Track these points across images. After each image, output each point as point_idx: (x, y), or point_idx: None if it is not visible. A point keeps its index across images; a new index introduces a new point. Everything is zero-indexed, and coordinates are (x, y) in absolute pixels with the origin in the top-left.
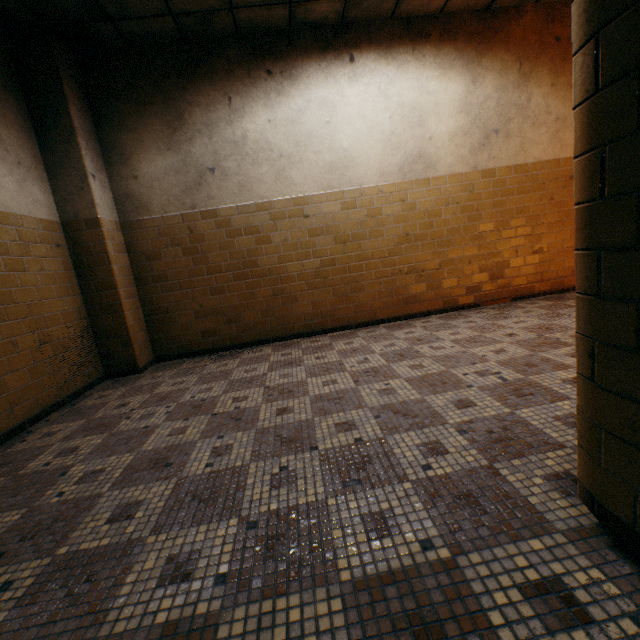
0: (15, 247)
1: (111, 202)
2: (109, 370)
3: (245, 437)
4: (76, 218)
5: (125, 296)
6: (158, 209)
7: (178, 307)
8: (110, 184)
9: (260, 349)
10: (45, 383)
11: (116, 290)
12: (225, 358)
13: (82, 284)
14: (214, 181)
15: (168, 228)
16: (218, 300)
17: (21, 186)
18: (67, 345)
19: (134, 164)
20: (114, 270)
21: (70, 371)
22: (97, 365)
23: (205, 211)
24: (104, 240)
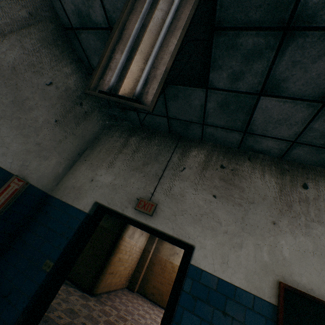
0: (138, 252)
1: (154, 247)
2: (128, 286)
3: (156, 324)
4: (147, 248)
5: (143, 270)
6: (161, 254)
7: (151, 280)
8: (156, 243)
9: (162, 309)
10: (123, 282)
11: (143, 268)
12: (153, 304)
13: (138, 262)
14: (176, 256)
15: (161, 260)
16: (160, 286)
17: (145, 240)
18: (129, 275)
19: (163, 242)
20: (146, 263)
21: (126, 281)
22: (128, 283)
23: (170, 261)
24: (148, 256)
